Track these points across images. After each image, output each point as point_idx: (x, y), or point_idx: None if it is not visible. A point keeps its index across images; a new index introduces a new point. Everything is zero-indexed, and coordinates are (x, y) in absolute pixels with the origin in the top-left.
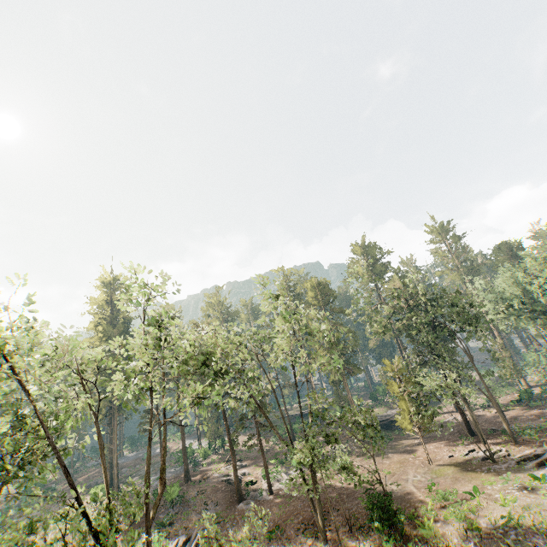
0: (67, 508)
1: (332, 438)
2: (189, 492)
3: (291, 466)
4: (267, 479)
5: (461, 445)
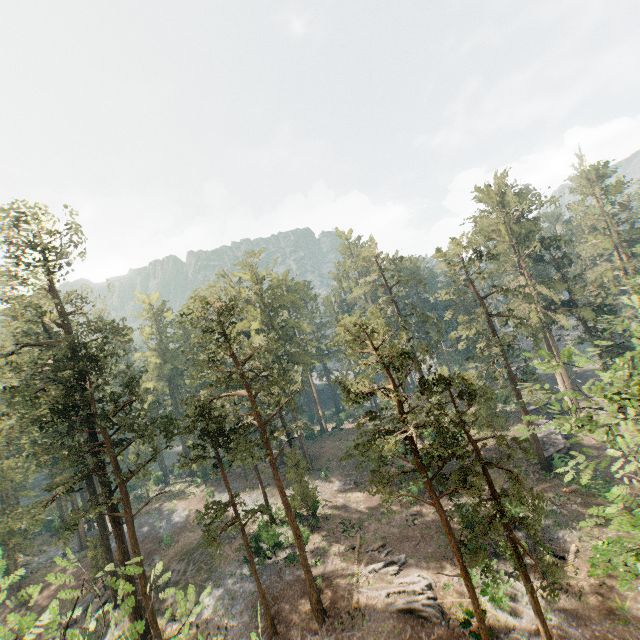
0: None
1: None
2: None
3: (497, 555)
4: (544, 624)
5: None
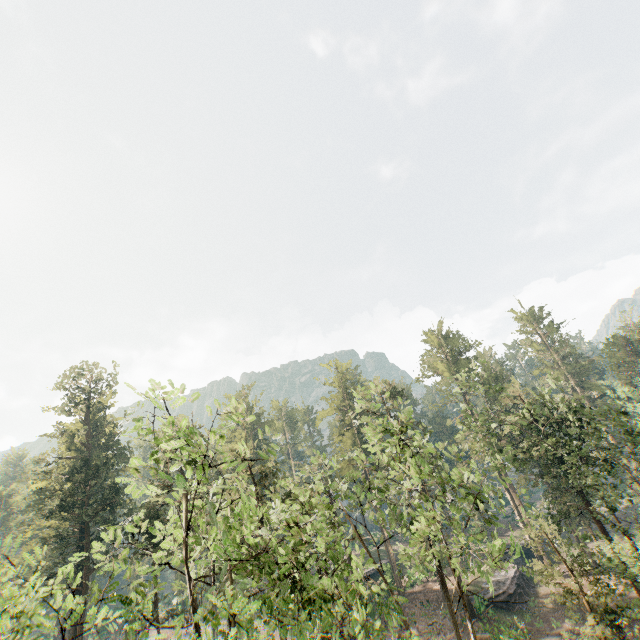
0: None
1: None
2: None
3: None
4: None
5: None
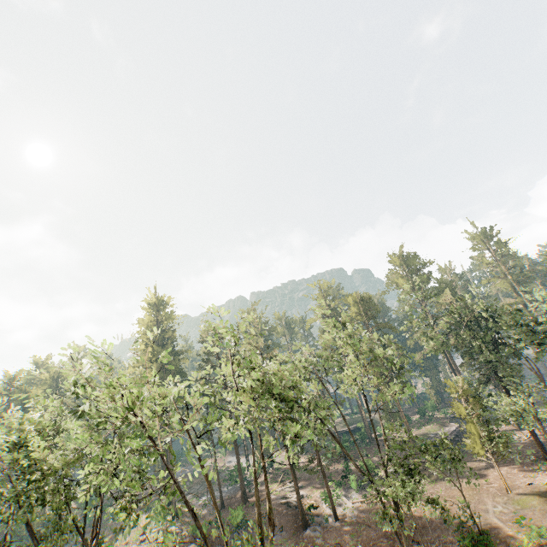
0: (153, 534)
1: (415, 471)
2: (250, 515)
3: (349, 488)
4: (332, 504)
5: (538, 471)
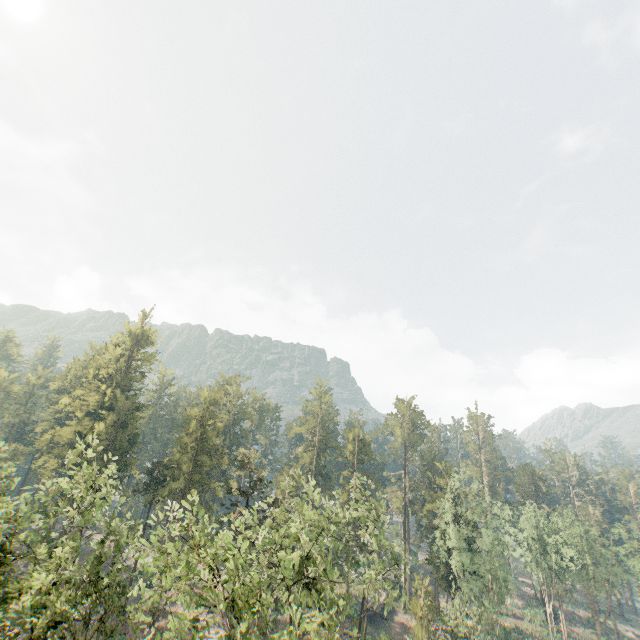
0: None
1: None
2: None
3: None
4: None
5: None
